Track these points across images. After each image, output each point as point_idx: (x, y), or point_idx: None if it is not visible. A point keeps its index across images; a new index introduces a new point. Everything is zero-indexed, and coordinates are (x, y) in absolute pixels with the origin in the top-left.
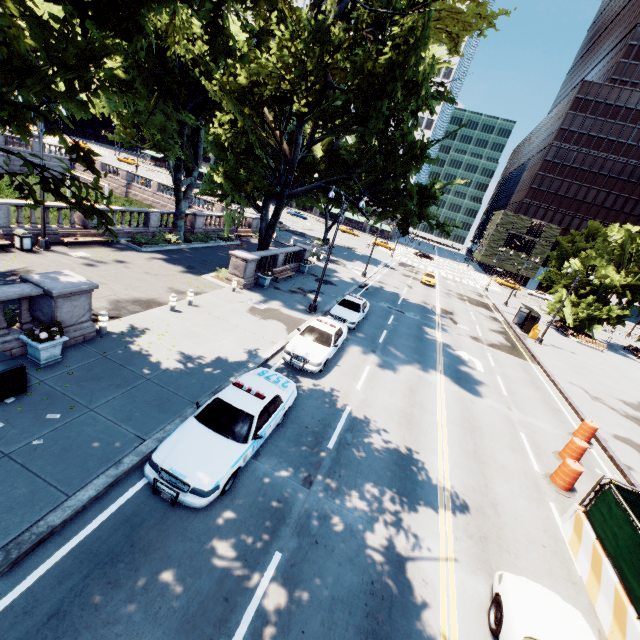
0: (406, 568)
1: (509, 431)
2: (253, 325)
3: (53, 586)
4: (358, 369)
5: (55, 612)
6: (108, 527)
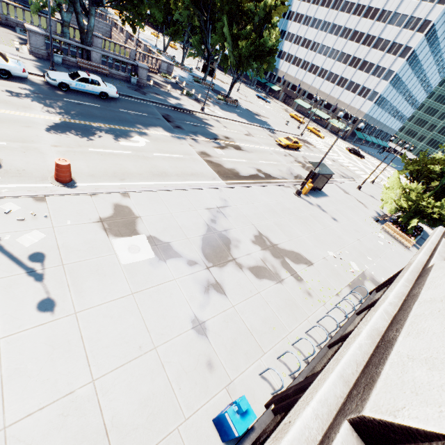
0: None
1: None
2: None
3: None
4: None
5: None
6: None
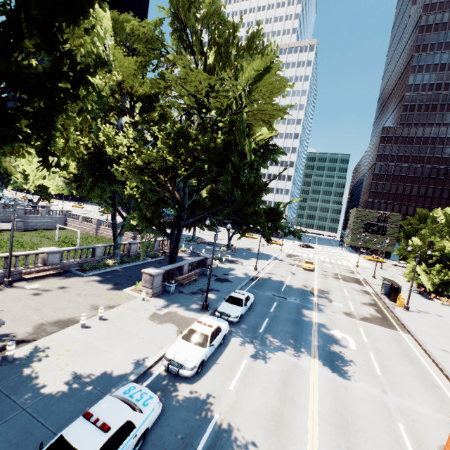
0: None
1: (386, 423)
2: (148, 331)
3: None
4: (235, 364)
5: None
6: None
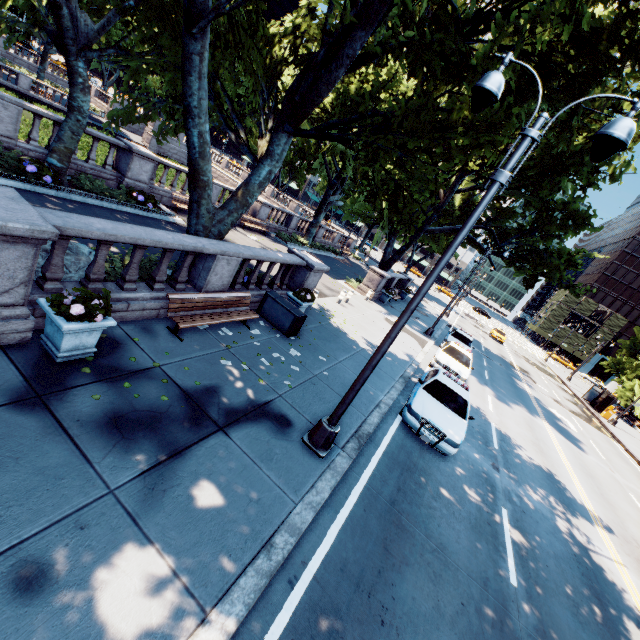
0: (593, 556)
1: (620, 489)
2: None
3: (387, 471)
4: (483, 395)
5: (398, 488)
6: (394, 447)
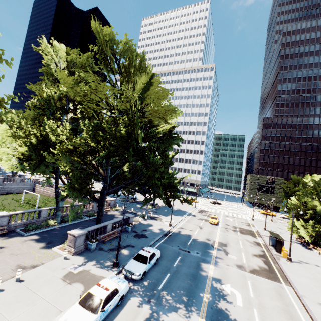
0: None
1: None
2: (56, 293)
3: None
4: None
5: None
6: None
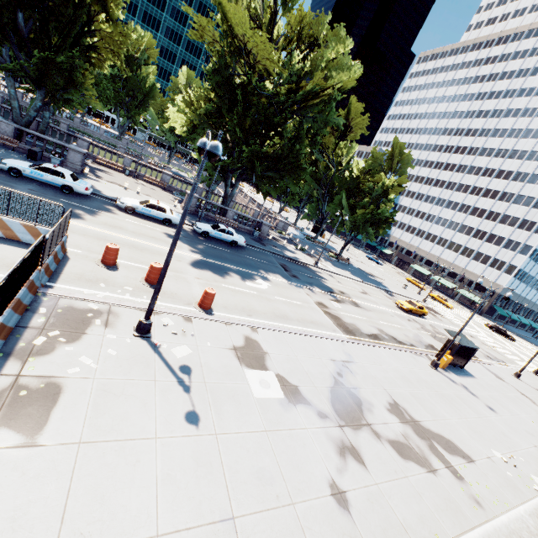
0: None
1: None
2: None
3: None
4: (150, 225)
5: None
6: None
